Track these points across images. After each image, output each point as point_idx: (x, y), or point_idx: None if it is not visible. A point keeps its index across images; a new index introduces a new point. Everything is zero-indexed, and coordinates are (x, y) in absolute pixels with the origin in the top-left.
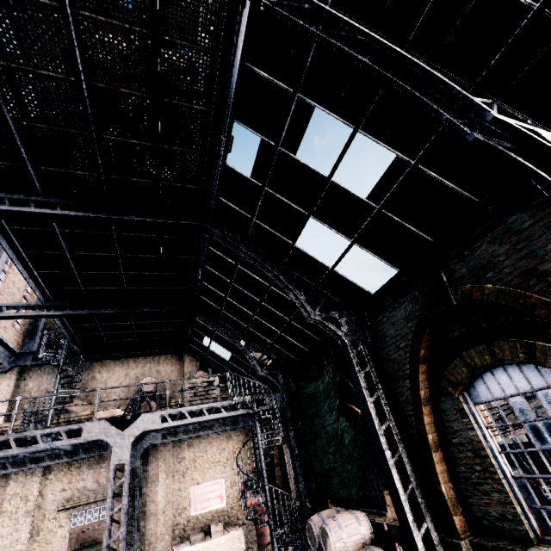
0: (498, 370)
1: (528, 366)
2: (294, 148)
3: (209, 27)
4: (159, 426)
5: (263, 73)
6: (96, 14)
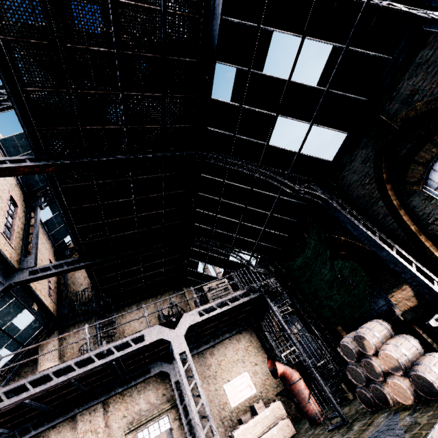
0: None
1: None
2: (261, 67)
3: None
4: (199, 319)
5: (234, 20)
6: (129, 0)
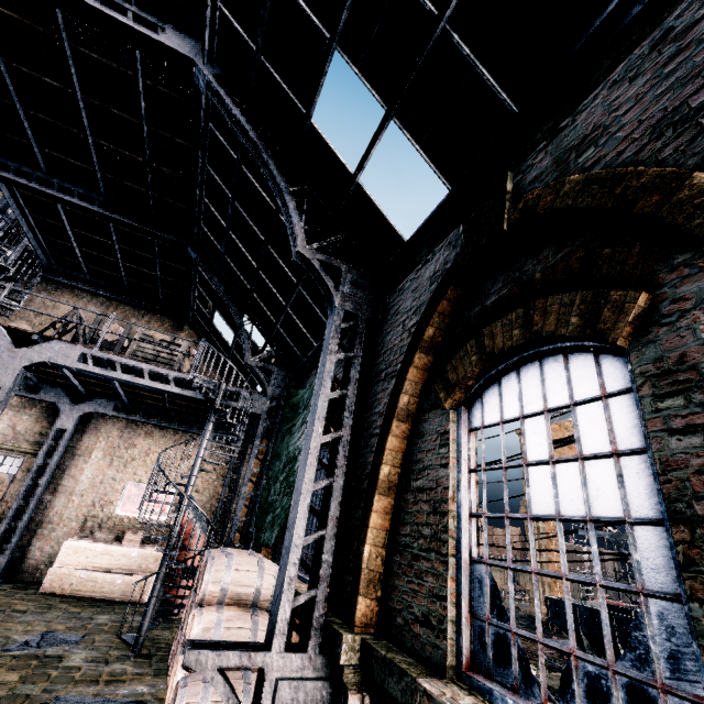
0: (529, 368)
1: (582, 356)
2: None
3: None
4: (72, 364)
5: None
6: None
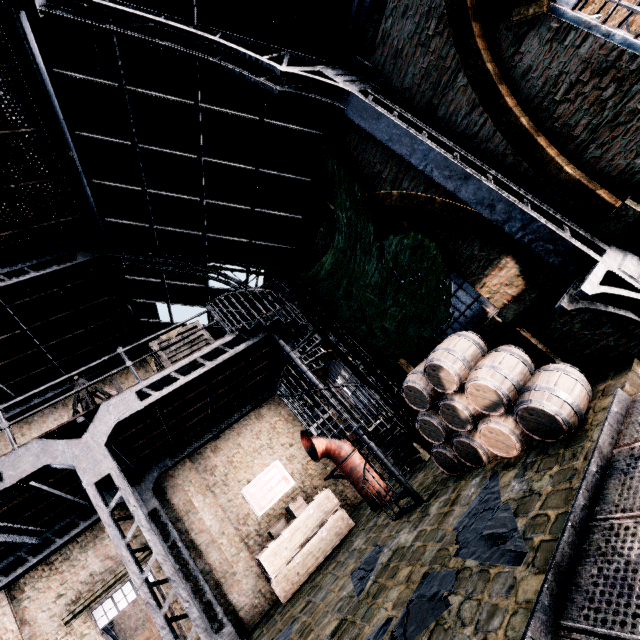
0: None
1: None
2: None
3: None
4: (140, 406)
5: None
6: None
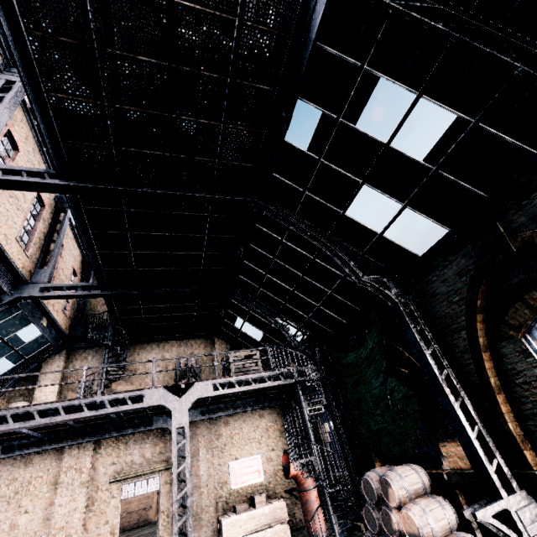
0: None
1: None
2: (355, 118)
3: (285, 12)
4: (212, 394)
5: (332, 50)
6: (194, 3)
